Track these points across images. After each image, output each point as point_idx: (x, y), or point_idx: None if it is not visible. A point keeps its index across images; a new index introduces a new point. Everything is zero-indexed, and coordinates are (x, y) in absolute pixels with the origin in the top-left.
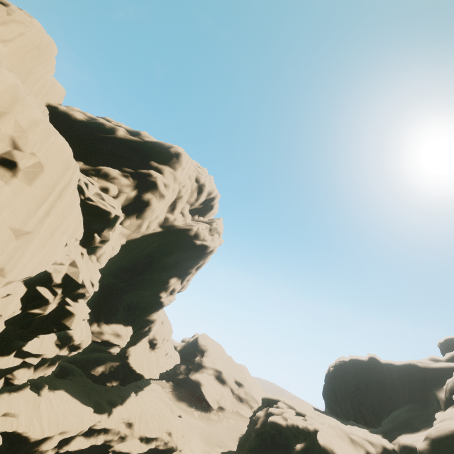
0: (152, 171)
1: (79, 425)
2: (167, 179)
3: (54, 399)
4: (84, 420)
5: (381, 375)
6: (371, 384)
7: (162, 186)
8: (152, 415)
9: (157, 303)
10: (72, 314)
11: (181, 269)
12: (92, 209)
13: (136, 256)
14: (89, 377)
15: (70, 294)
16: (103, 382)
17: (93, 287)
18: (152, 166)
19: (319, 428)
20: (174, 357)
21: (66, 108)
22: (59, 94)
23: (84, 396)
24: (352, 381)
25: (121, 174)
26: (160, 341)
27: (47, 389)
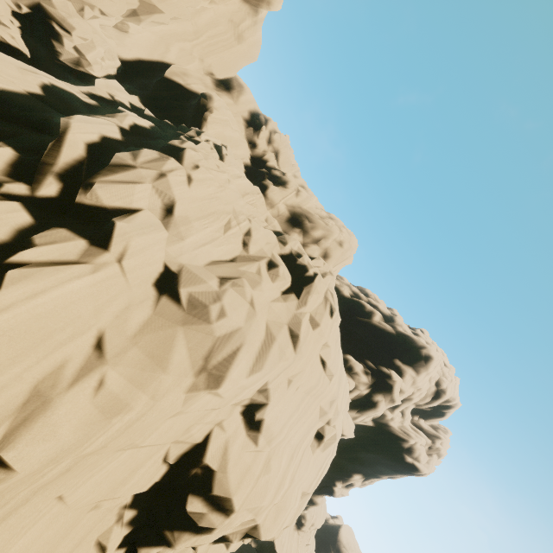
0: (394, 372)
1: None
2: (405, 382)
3: None
4: None
5: None
6: None
7: (398, 392)
8: None
9: (328, 488)
10: None
11: (372, 469)
12: None
13: None
14: None
15: None
16: None
17: None
18: (395, 364)
19: None
20: (310, 547)
21: (339, 283)
22: None
23: None
24: None
25: (363, 370)
26: (308, 524)
27: None
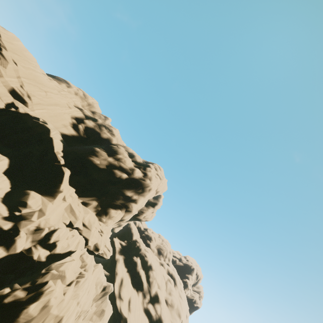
0: (187, 279)
1: None
2: (190, 281)
3: None
4: None
5: None
6: None
7: (189, 285)
8: None
9: None
10: None
11: None
12: None
13: None
14: None
15: None
16: None
17: None
18: (186, 276)
19: None
20: None
21: None
22: None
23: None
24: None
25: None
26: None
27: None
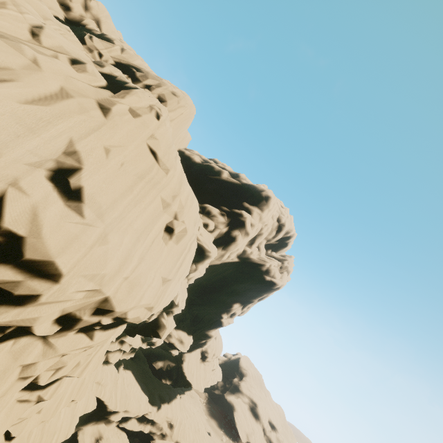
0: (244, 211)
1: (137, 410)
2: (254, 219)
3: (126, 378)
4: (141, 406)
5: None
6: None
7: (249, 225)
8: (190, 424)
9: (218, 321)
10: (164, 326)
11: (246, 297)
12: (198, 247)
13: (212, 277)
14: (151, 367)
15: (167, 310)
16: (159, 377)
17: (182, 307)
18: (244, 206)
19: None
20: (217, 374)
21: (189, 153)
22: (187, 141)
23: (144, 382)
24: None
25: (220, 213)
26: (211, 356)
27: (122, 367)
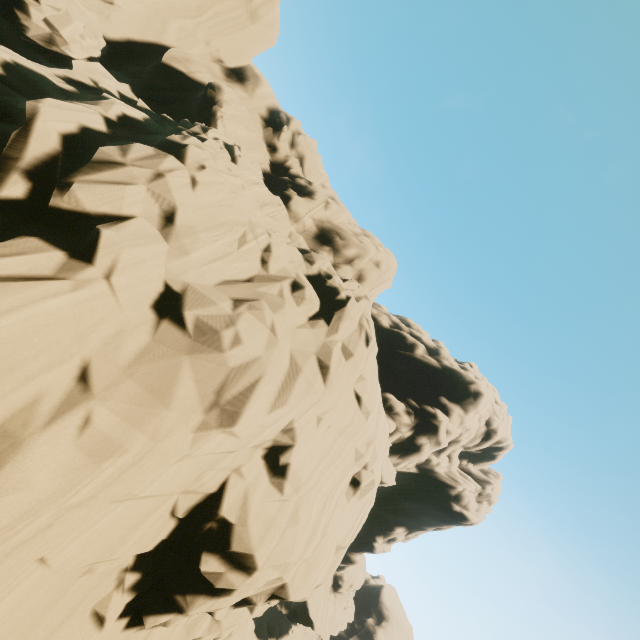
0: (439, 411)
1: None
2: (452, 422)
3: None
4: (245, 636)
5: None
6: None
7: (444, 433)
8: None
9: (368, 544)
10: None
11: (416, 521)
12: None
13: None
14: None
15: None
16: None
17: None
18: (441, 402)
19: None
20: (349, 610)
21: (376, 313)
22: None
23: None
24: None
25: (405, 410)
26: (346, 586)
27: None
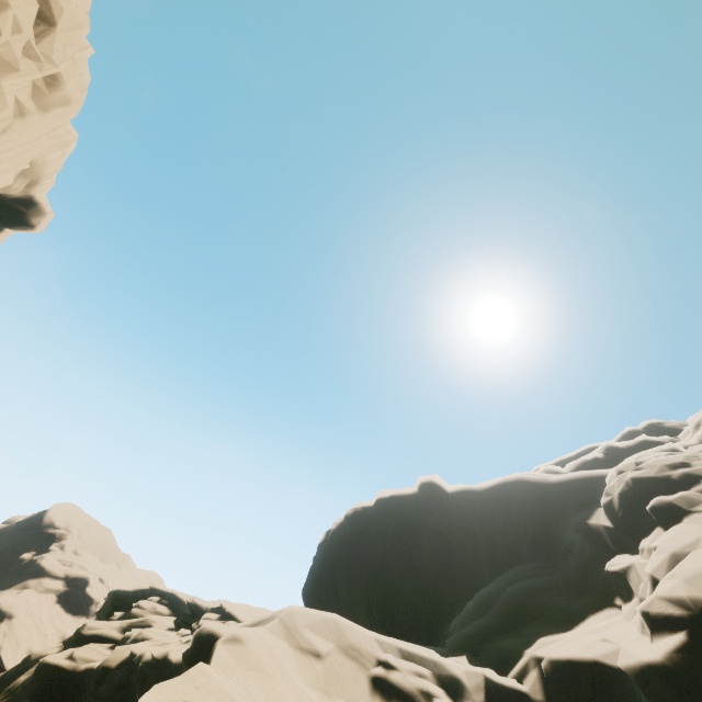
0: None
1: None
2: None
3: None
4: None
5: (443, 522)
6: (418, 546)
7: None
8: None
9: None
10: None
11: None
12: None
13: None
14: None
15: None
16: None
17: None
18: None
19: (215, 647)
20: None
21: None
22: None
23: None
24: (377, 545)
25: None
26: None
27: None
